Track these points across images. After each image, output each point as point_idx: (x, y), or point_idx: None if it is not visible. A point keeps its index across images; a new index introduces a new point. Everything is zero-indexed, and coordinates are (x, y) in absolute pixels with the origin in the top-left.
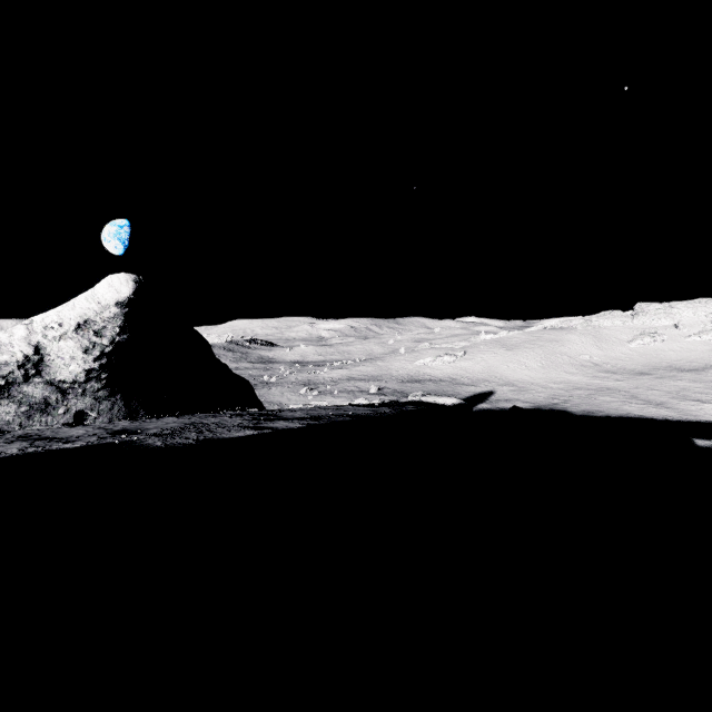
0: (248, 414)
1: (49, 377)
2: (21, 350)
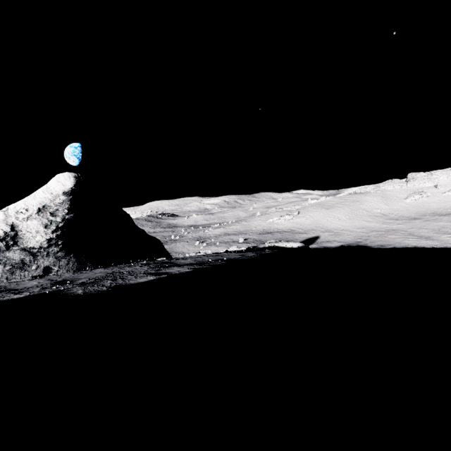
0: (154, 263)
1: (23, 246)
2: (2, 229)
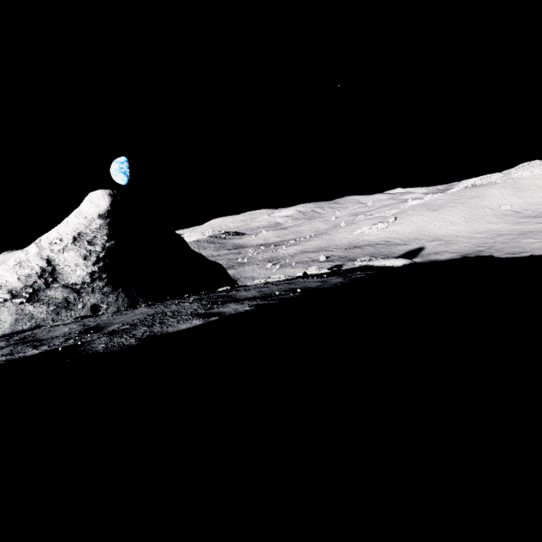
0: (207, 297)
1: (64, 282)
2: (37, 264)
